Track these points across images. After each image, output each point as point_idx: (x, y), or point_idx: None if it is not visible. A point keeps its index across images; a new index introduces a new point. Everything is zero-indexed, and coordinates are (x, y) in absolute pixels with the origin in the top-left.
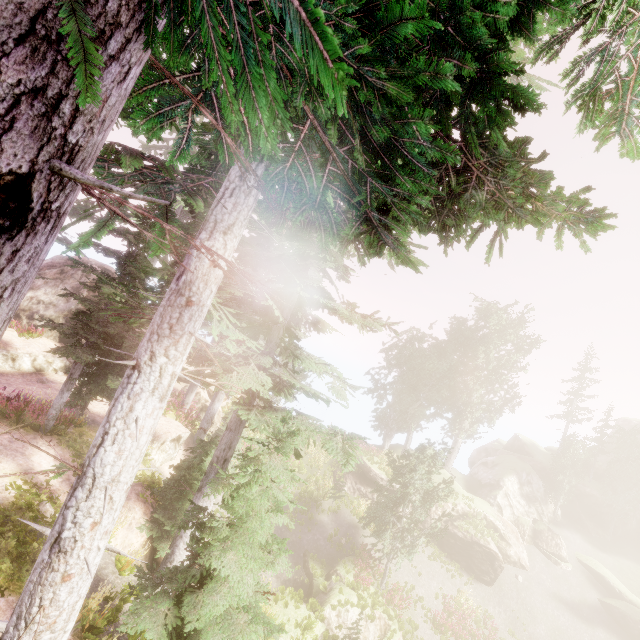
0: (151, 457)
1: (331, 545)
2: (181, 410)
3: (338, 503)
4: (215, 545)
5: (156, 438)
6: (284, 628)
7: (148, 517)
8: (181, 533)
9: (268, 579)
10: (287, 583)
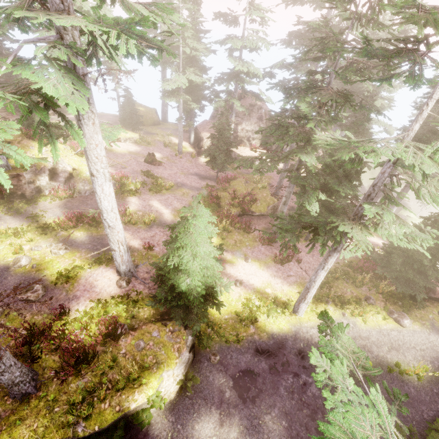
0: None
1: None
2: None
3: None
4: None
5: None
6: None
7: None
8: None
9: None
10: None
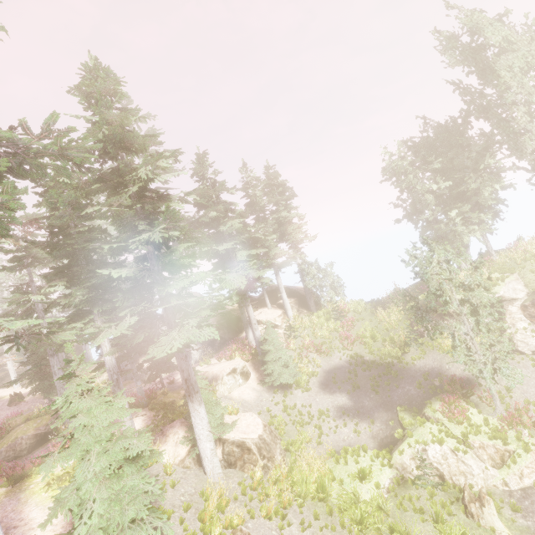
0: (220, 391)
1: (423, 391)
2: (245, 349)
3: (423, 349)
4: (58, 453)
5: (217, 378)
6: (342, 483)
7: (190, 434)
8: (196, 438)
9: (364, 442)
10: (384, 440)
